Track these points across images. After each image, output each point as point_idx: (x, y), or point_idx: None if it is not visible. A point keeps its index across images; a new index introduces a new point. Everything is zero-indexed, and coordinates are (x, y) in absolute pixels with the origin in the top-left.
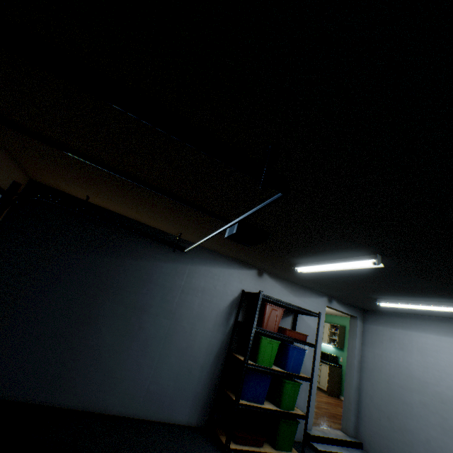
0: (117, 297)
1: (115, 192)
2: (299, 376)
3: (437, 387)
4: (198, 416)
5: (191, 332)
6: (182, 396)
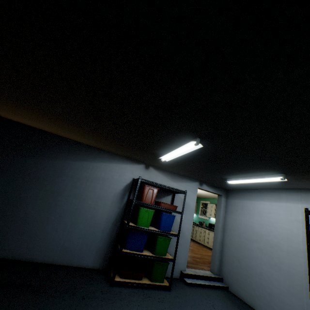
0: (38, 185)
1: (21, 109)
2: (168, 233)
3: (268, 237)
4: (101, 262)
5: (95, 207)
6: (89, 249)
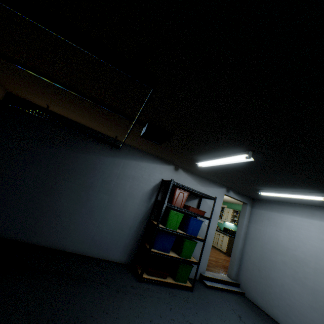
0: (71, 178)
1: (63, 101)
2: (195, 238)
3: (295, 252)
4: (126, 257)
5: (123, 205)
6: (116, 244)
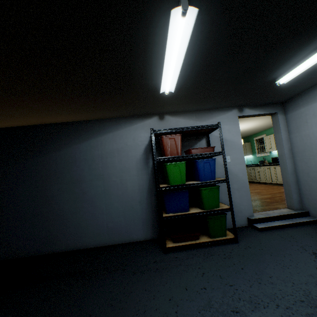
0: (58, 180)
1: None
2: (213, 182)
3: None
4: (151, 233)
5: (121, 182)
6: (134, 224)
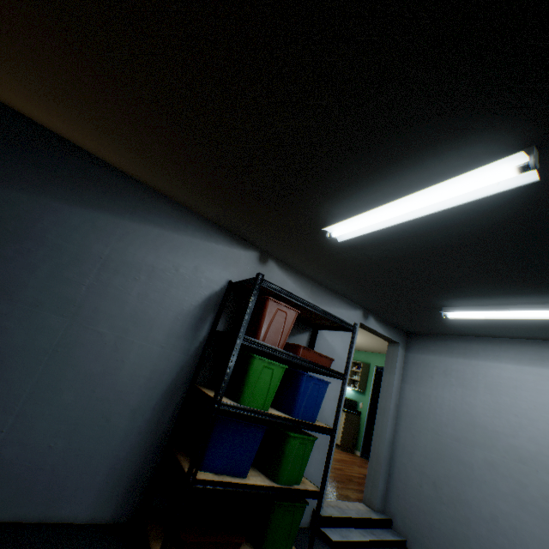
0: None
1: None
2: (314, 427)
3: (514, 439)
4: (117, 504)
5: (117, 345)
6: (84, 467)
